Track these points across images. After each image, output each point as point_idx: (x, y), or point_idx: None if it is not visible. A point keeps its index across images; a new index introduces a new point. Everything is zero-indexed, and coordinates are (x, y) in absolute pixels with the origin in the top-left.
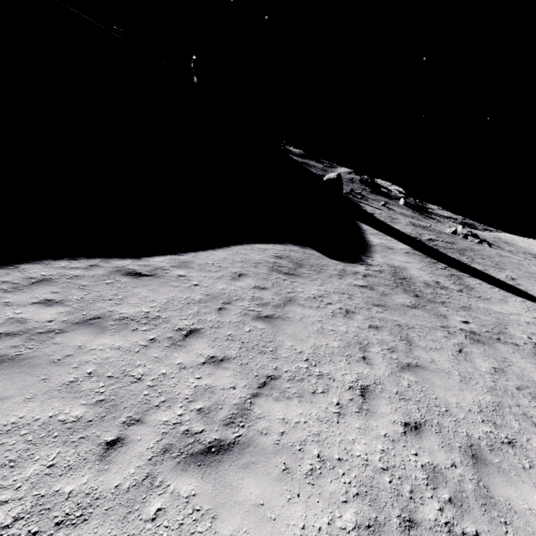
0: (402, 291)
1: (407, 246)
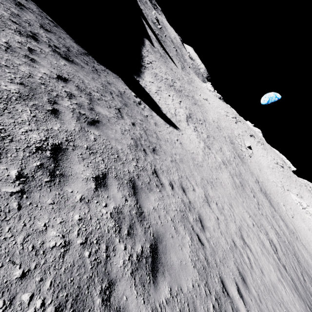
0: (163, 58)
1: (155, 37)
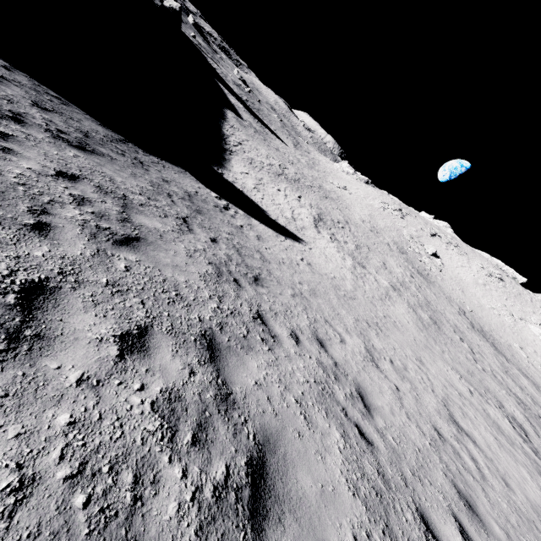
0: (260, 135)
1: (242, 106)
